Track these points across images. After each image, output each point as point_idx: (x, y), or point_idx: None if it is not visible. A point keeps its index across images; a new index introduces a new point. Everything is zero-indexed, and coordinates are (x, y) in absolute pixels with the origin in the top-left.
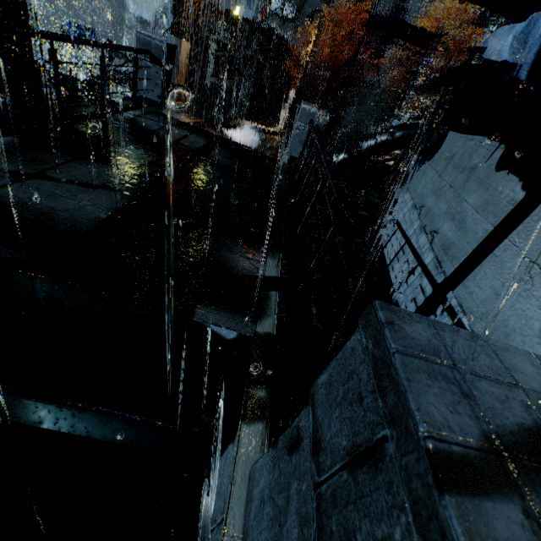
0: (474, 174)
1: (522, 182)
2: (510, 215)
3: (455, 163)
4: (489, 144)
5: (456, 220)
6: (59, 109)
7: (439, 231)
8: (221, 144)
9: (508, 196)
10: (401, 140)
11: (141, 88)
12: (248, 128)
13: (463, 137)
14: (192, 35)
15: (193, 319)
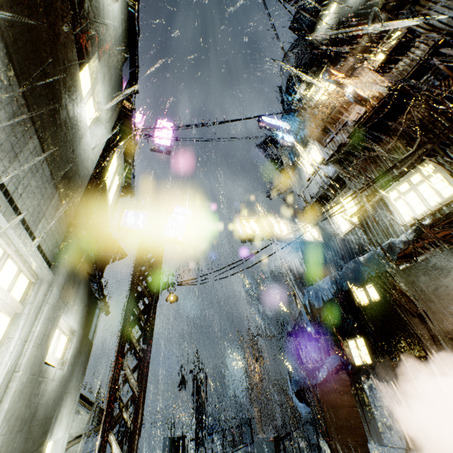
0: None
1: None
2: None
3: None
4: None
5: None
6: (224, 452)
7: None
8: None
9: None
10: None
11: (244, 438)
12: None
13: None
14: (260, 406)
15: None
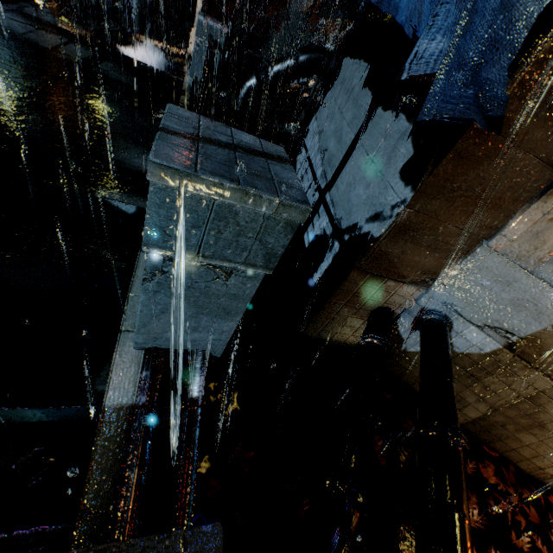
0: (352, 94)
1: (373, 95)
2: (363, 124)
3: (344, 87)
4: (363, 66)
5: (338, 136)
6: None
7: (328, 148)
8: (110, 57)
9: (365, 109)
10: (305, 65)
11: None
12: (150, 47)
13: (353, 62)
14: None
15: (94, 196)
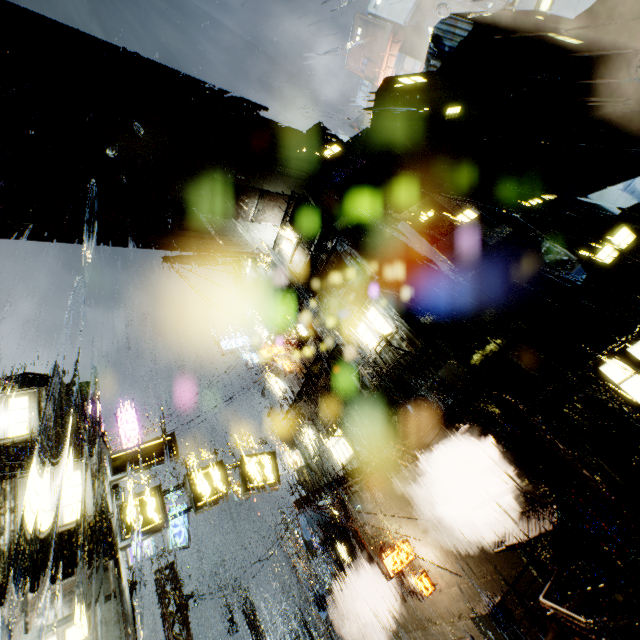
0: None
1: None
2: None
3: None
4: None
5: None
6: None
7: None
8: None
9: None
10: None
11: None
12: None
13: None
14: None
15: None
